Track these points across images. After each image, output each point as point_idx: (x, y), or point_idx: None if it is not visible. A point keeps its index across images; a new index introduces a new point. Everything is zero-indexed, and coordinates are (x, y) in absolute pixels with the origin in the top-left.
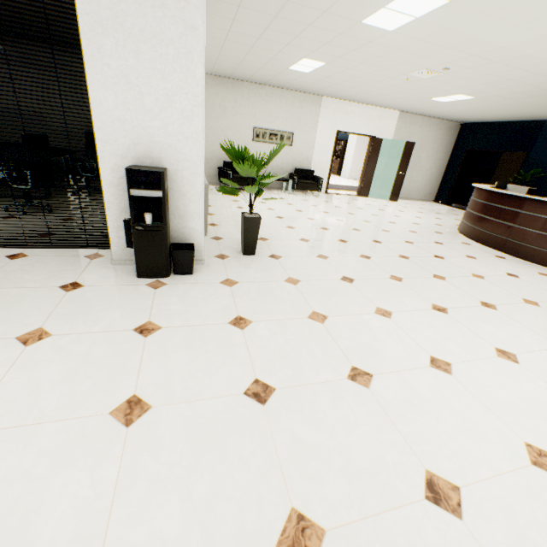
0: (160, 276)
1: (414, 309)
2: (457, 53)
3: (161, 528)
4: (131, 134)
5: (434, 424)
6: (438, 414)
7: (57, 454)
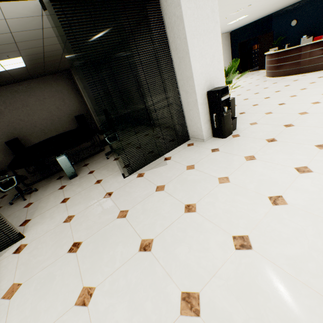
0: (231, 134)
1: (320, 98)
2: None
3: None
4: (204, 78)
5: None
6: None
7: None
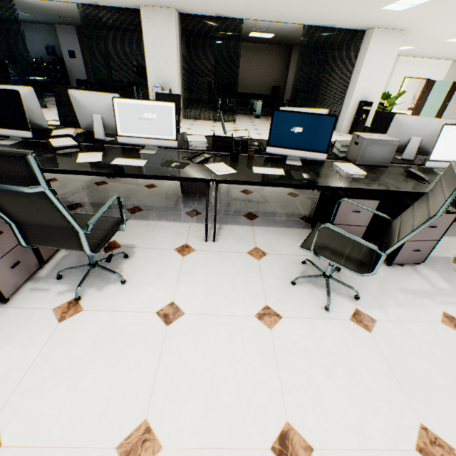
0: None
1: None
2: None
3: None
4: (363, 91)
5: None
6: None
7: None
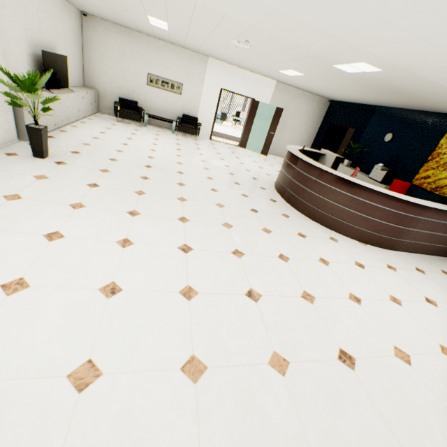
0: None
1: (109, 209)
2: (234, 26)
3: None
4: None
5: None
6: None
7: None
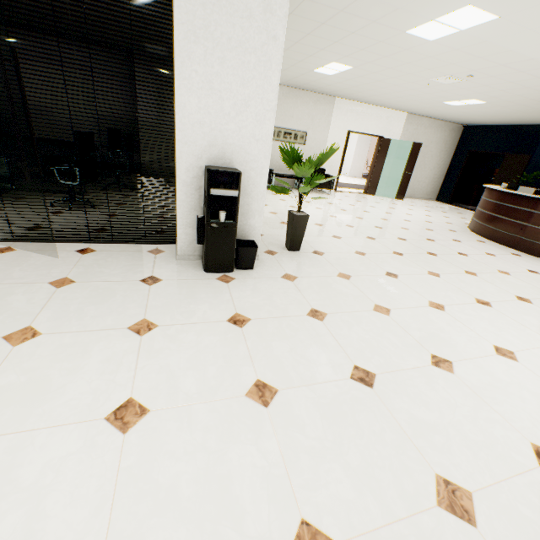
0: (226, 271)
1: (461, 303)
2: (487, 62)
3: (338, 491)
4: (208, 136)
5: (521, 404)
6: (521, 395)
7: (219, 430)
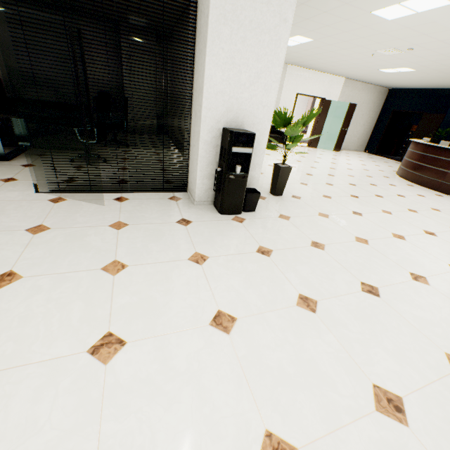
0: (236, 213)
1: (415, 234)
2: (429, 38)
3: (387, 366)
4: (226, 103)
5: None
6: None
7: (291, 330)
